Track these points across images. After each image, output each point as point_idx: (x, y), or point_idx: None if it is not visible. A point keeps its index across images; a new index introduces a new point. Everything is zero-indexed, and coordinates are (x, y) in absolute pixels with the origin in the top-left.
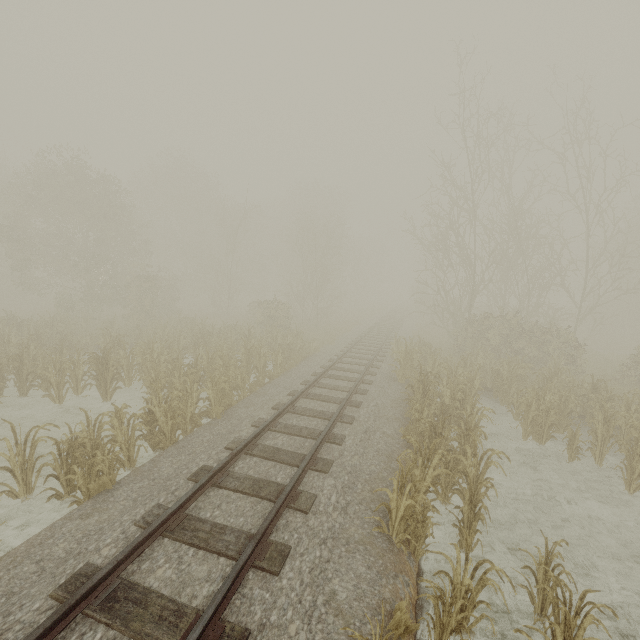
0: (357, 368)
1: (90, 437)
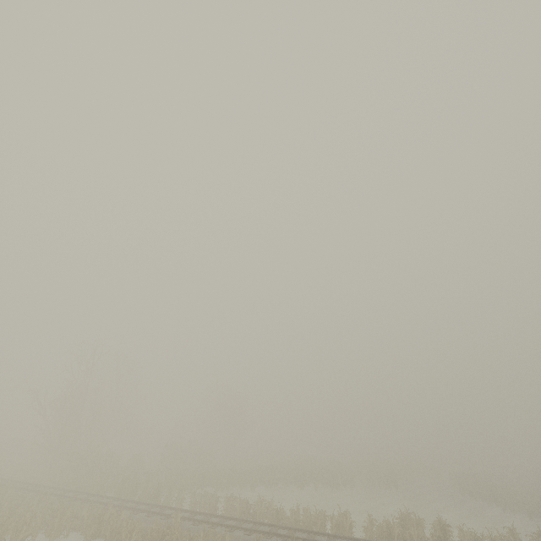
0: (69, 494)
1: (112, 528)
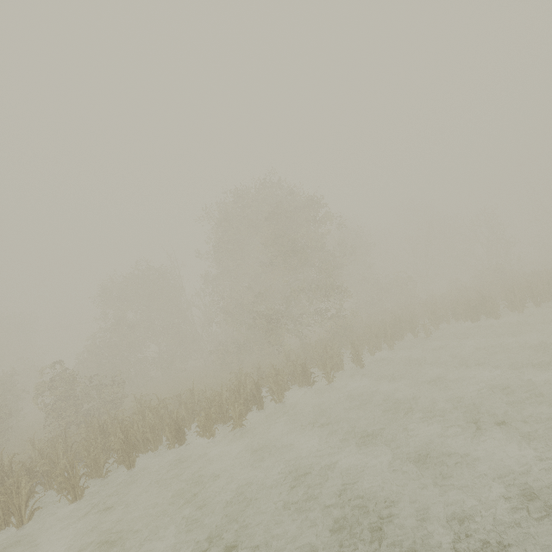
0: None
1: None
